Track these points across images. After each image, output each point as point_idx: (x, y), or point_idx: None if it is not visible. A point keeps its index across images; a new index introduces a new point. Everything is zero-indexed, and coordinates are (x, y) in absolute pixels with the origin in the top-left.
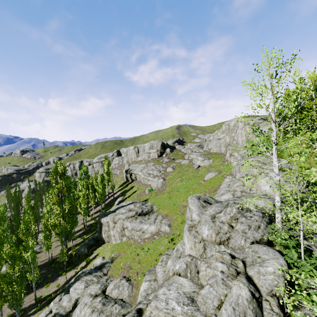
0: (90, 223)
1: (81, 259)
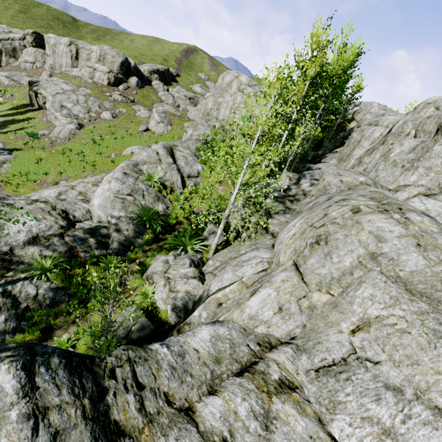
0: None
1: None
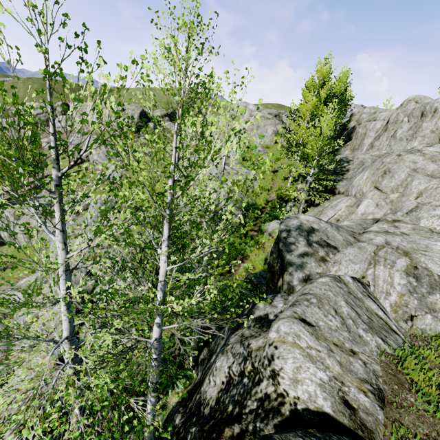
0: None
1: None
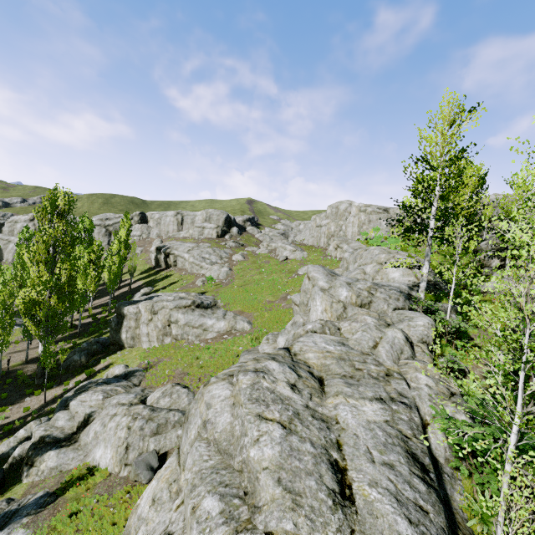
0: (83, 323)
1: (74, 372)
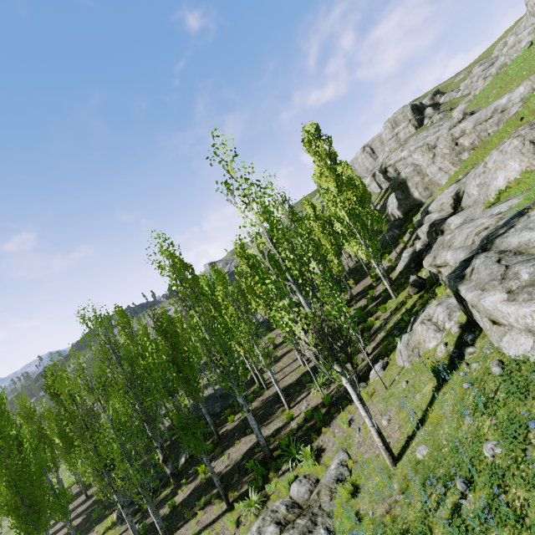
0: None
1: (397, 240)
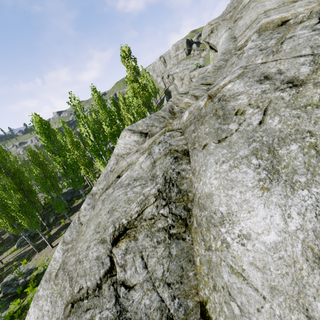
0: None
1: None
